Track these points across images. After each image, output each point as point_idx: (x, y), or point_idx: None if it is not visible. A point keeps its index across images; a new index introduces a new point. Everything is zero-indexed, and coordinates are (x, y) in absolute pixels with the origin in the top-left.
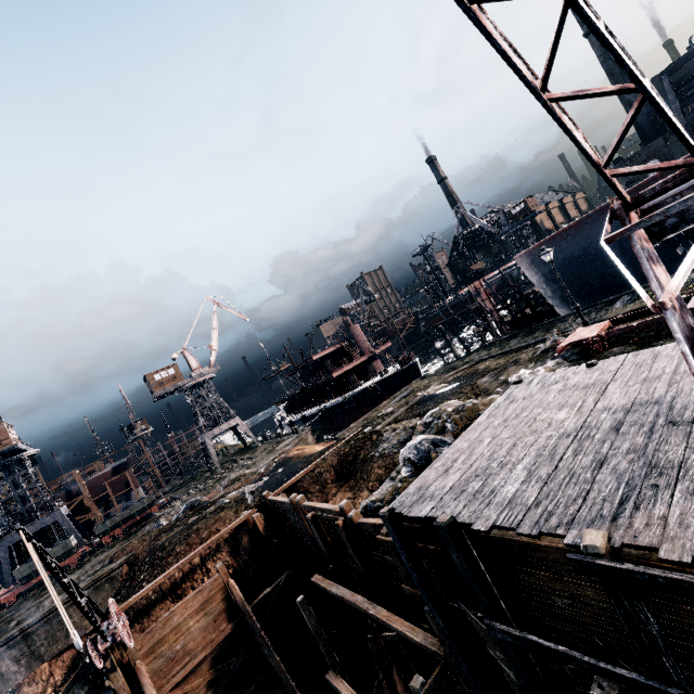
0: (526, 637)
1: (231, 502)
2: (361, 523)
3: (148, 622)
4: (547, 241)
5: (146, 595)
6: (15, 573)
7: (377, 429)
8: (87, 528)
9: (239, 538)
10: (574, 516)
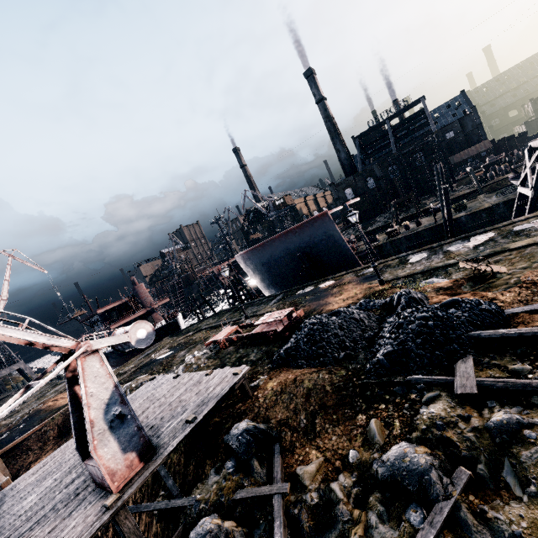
0: None
1: None
2: None
3: None
4: (249, 250)
5: None
6: None
7: None
8: None
9: None
10: (15, 531)
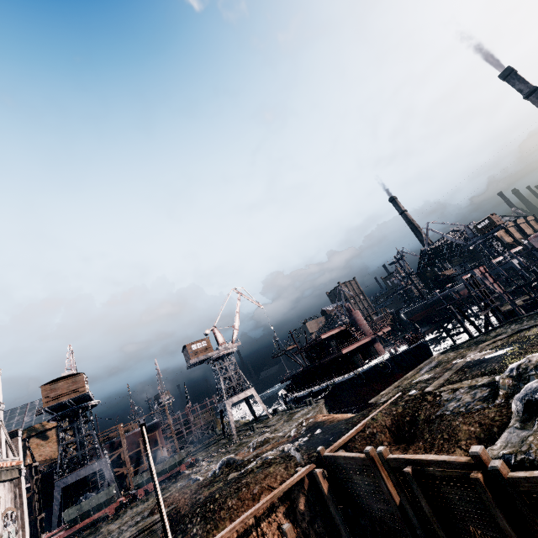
0: None
1: (277, 458)
2: (519, 477)
3: None
4: None
5: None
6: (65, 514)
7: (429, 391)
8: (118, 482)
9: (294, 498)
10: None
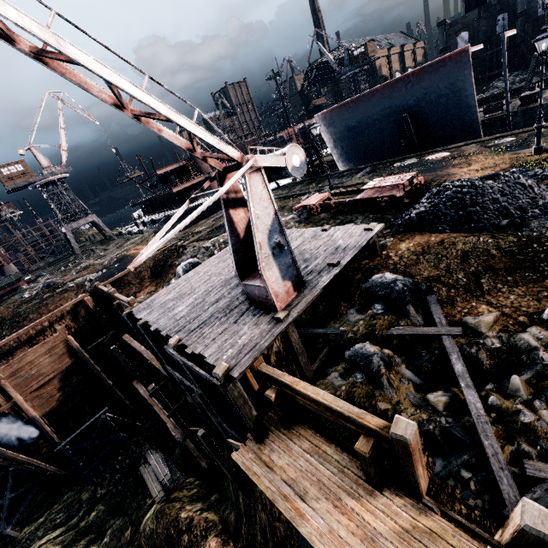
0: (174, 372)
1: (74, 287)
2: None
3: (12, 359)
4: (336, 108)
5: (9, 344)
6: None
7: (185, 244)
8: None
9: (78, 311)
10: (183, 328)
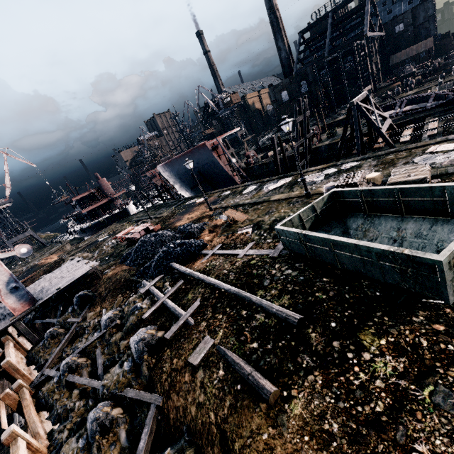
0: None
1: None
2: None
3: None
4: (164, 164)
5: None
6: None
7: (65, 258)
8: None
9: None
10: None
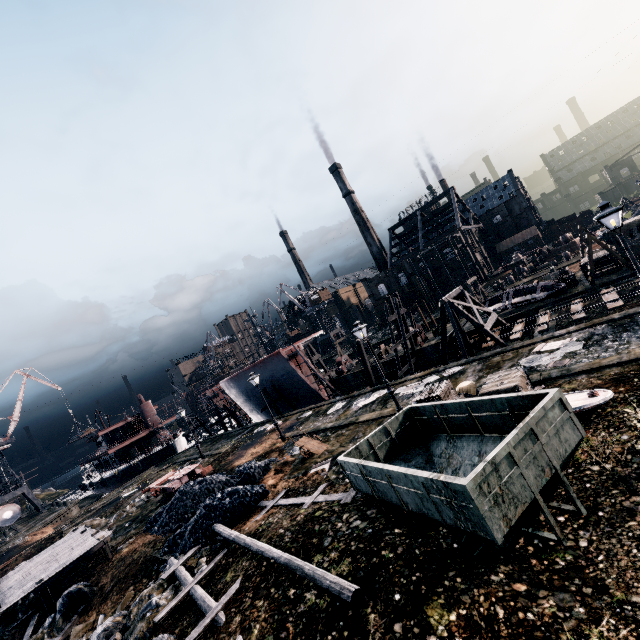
0: None
1: None
2: None
3: None
4: (229, 379)
5: None
6: None
7: (64, 530)
8: None
9: None
10: None
